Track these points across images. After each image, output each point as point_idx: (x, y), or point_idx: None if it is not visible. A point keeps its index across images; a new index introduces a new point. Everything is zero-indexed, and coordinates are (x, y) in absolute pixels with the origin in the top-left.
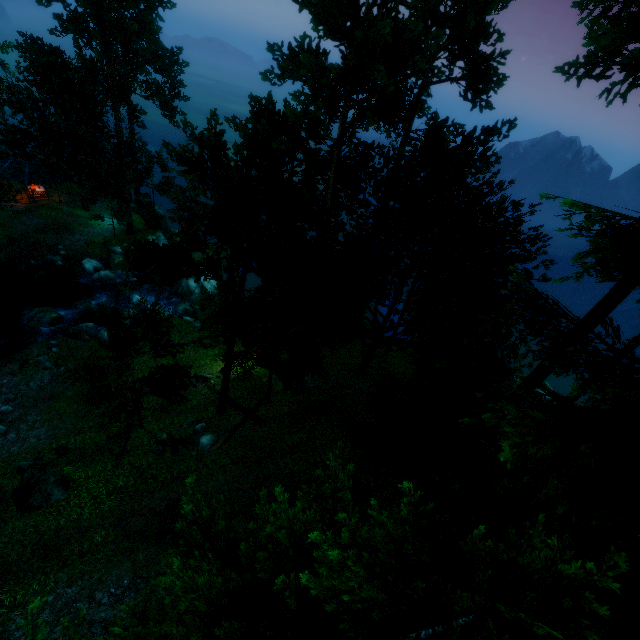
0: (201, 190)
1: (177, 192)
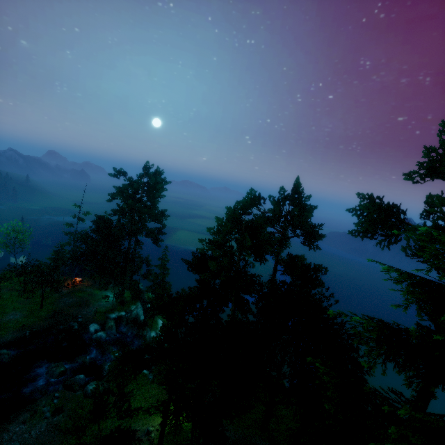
0: (161, 314)
1: (153, 277)
